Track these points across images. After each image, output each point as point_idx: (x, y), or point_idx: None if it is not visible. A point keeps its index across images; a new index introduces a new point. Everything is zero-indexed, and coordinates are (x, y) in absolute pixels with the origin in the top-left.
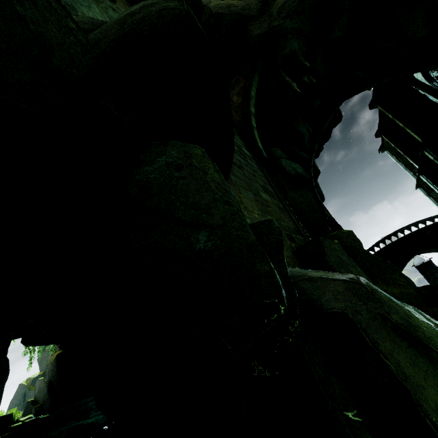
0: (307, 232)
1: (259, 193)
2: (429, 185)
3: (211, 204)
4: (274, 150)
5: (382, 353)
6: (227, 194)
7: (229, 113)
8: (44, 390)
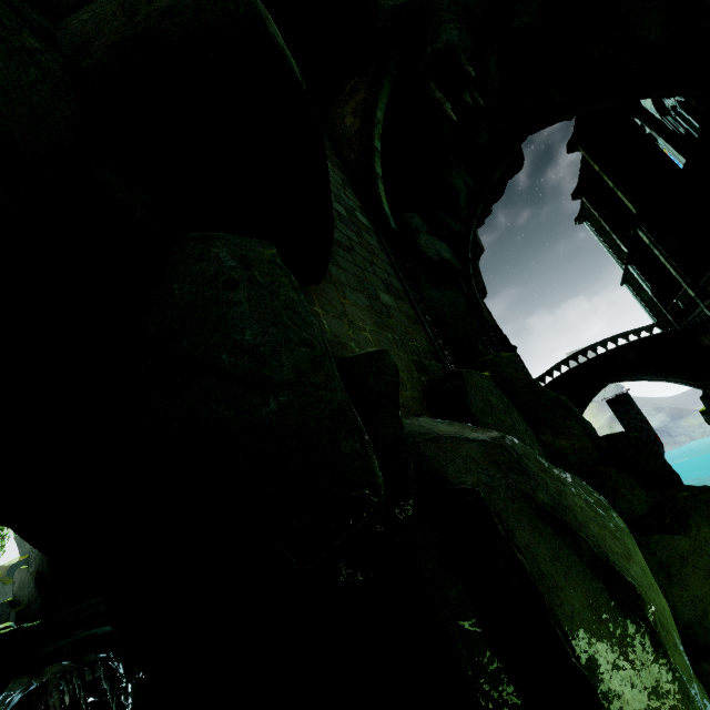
0: (449, 354)
1: (377, 294)
2: (639, 281)
3: (279, 347)
4: (410, 216)
5: (516, 546)
6: (307, 328)
7: (325, 176)
8: (29, 585)
